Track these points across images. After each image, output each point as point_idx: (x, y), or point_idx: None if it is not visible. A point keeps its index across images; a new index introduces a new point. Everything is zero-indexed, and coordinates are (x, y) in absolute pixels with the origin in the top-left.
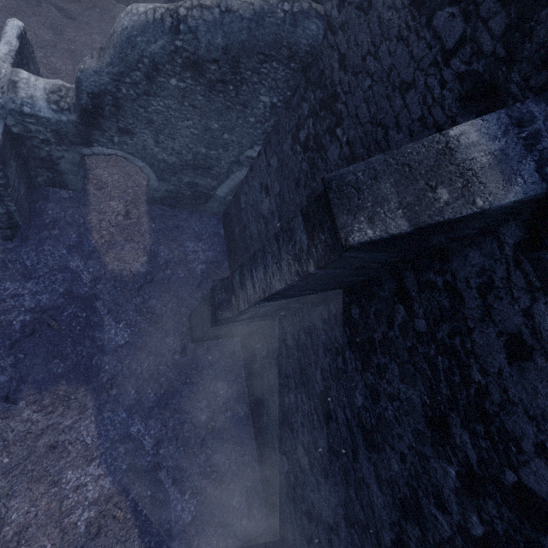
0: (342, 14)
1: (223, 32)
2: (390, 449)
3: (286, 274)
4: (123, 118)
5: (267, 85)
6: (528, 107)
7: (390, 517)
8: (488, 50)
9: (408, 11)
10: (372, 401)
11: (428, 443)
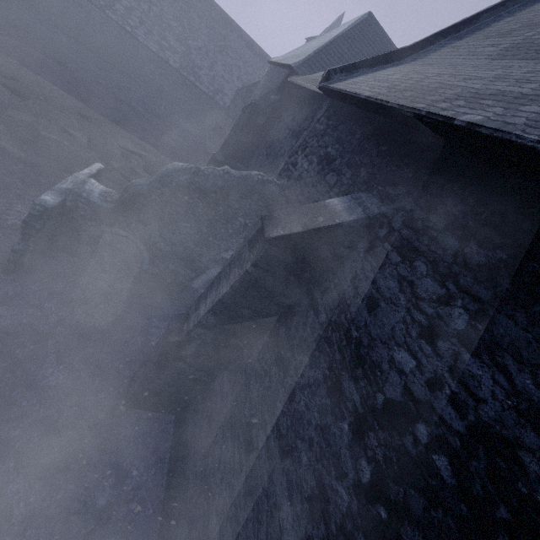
0: (288, 183)
1: (223, 179)
2: (301, 441)
3: (232, 280)
4: (145, 213)
5: (244, 211)
6: (359, 194)
7: (298, 535)
8: (346, 183)
9: (316, 177)
10: (289, 402)
11: (329, 412)
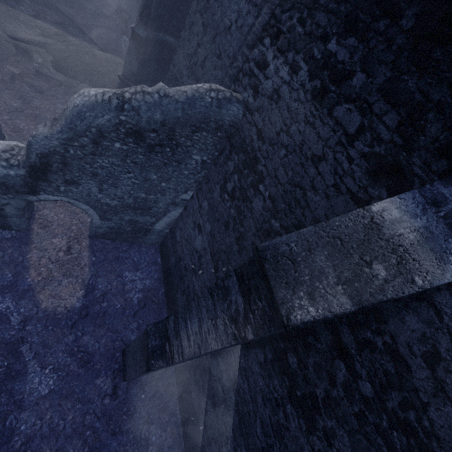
0: (256, 101)
1: (161, 110)
2: None
3: (222, 334)
4: (70, 172)
5: (198, 147)
6: (438, 189)
7: None
8: (386, 138)
9: (311, 104)
10: None
11: None
